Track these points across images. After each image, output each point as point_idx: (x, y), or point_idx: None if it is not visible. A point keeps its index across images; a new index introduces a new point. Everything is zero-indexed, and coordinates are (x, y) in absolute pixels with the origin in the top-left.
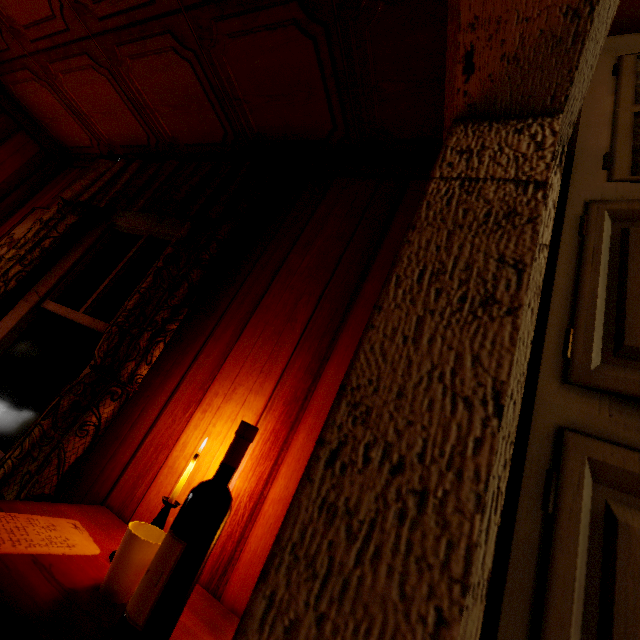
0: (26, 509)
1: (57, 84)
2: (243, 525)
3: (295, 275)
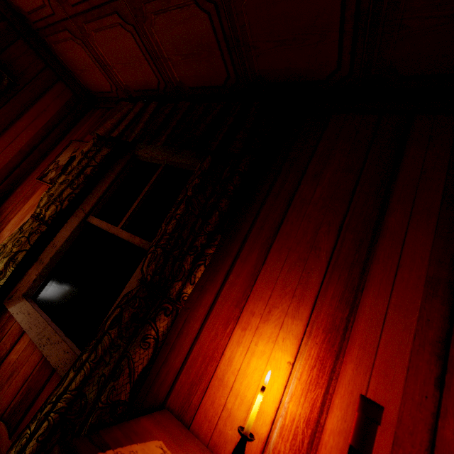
0: (123, 437)
1: (89, 41)
2: (304, 452)
3: (309, 205)
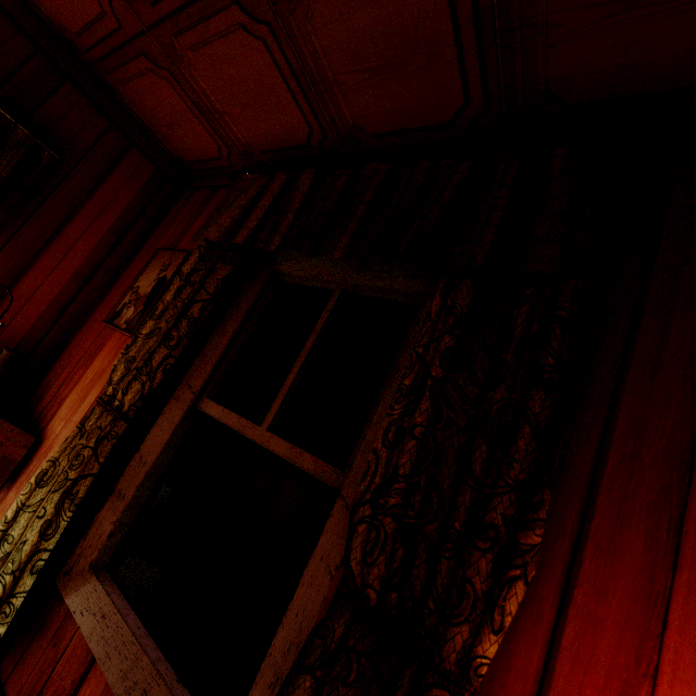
0: None
1: (183, 70)
2: None
3: None
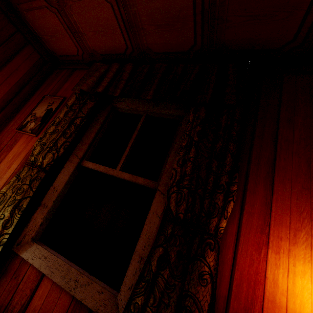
0: None
1: (65, 10)
2: None
3: (294, 144)
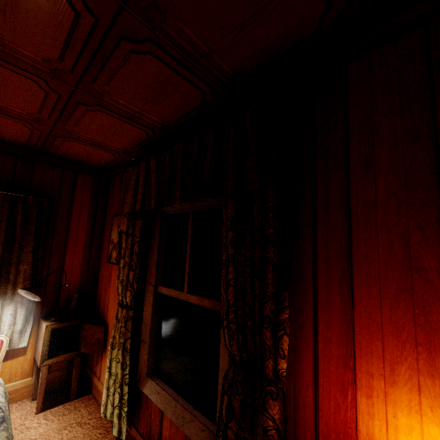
0: None
1: (77, 135)
2: None
3: (377, 208)
